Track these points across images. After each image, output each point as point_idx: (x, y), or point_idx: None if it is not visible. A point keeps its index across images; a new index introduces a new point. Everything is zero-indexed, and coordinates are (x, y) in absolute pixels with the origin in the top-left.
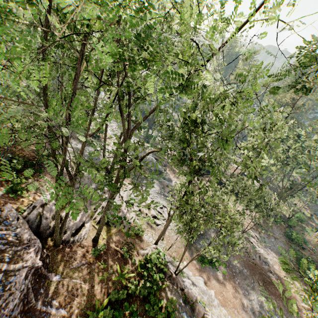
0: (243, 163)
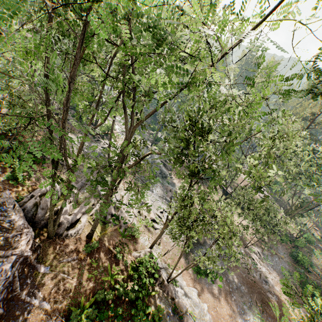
0: (248, 172)
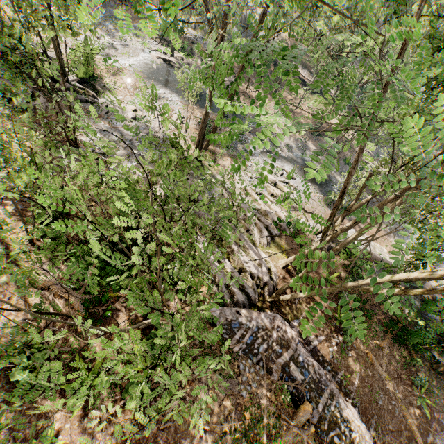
0: None
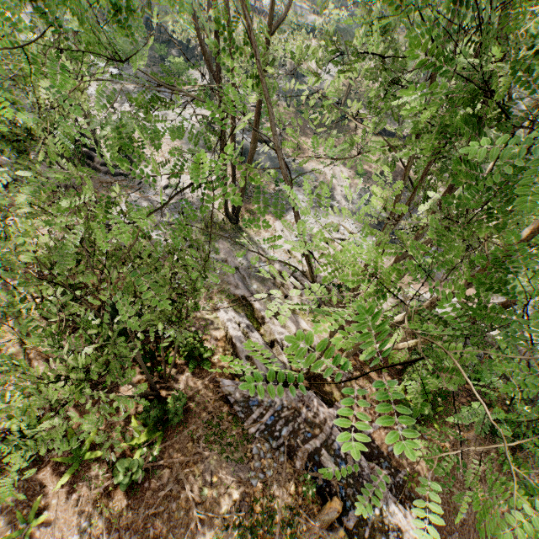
0: None
